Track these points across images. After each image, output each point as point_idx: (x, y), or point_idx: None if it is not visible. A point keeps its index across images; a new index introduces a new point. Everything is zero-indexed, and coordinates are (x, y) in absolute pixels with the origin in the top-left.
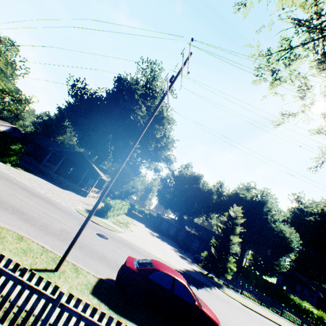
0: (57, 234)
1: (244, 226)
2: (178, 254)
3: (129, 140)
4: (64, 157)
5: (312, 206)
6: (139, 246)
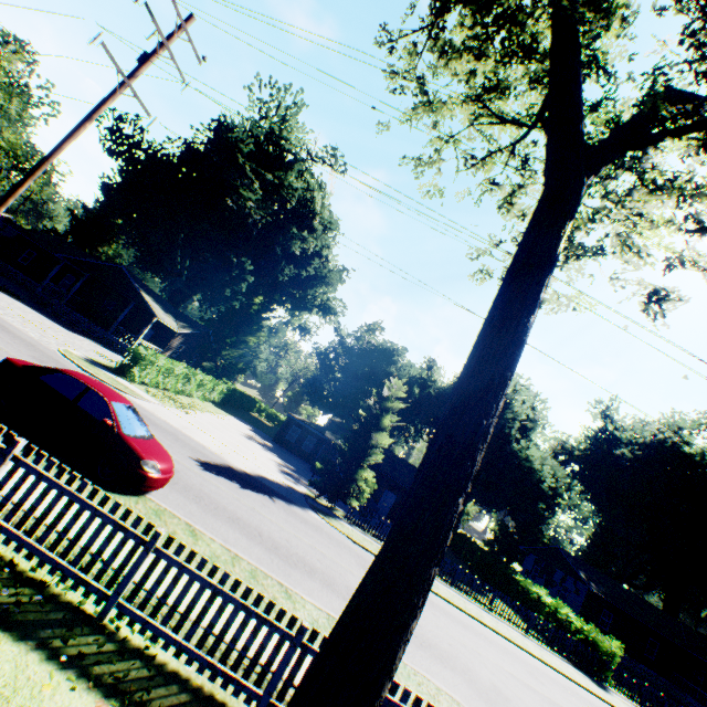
0: None
1: None
2: (279, 468)
3: (231, 254)
4: (87, 274)
5: (632, 428)
6: (169, 422)
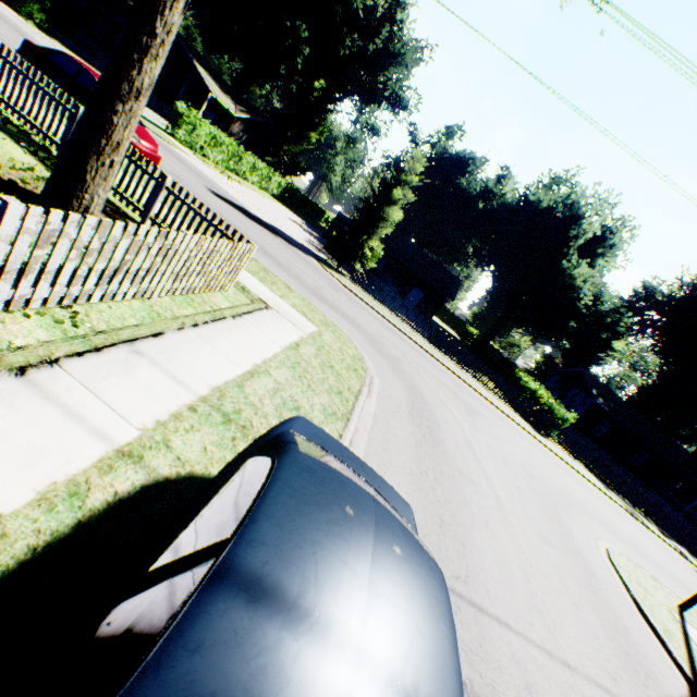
0: (8, 48)
1: (505, 262)
2: (308, 241)
3: (283, 16)
4: None
5: None
6: (202, 171)
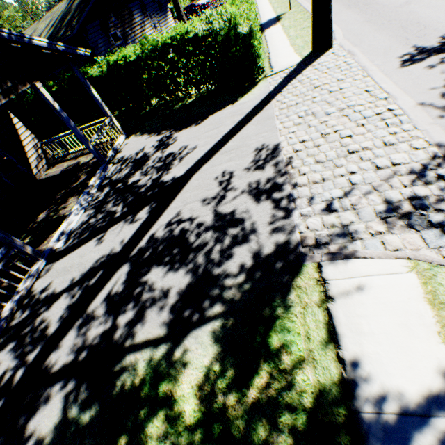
0: None
1: None
2: None
3: None
4: None
5: None
6: None
